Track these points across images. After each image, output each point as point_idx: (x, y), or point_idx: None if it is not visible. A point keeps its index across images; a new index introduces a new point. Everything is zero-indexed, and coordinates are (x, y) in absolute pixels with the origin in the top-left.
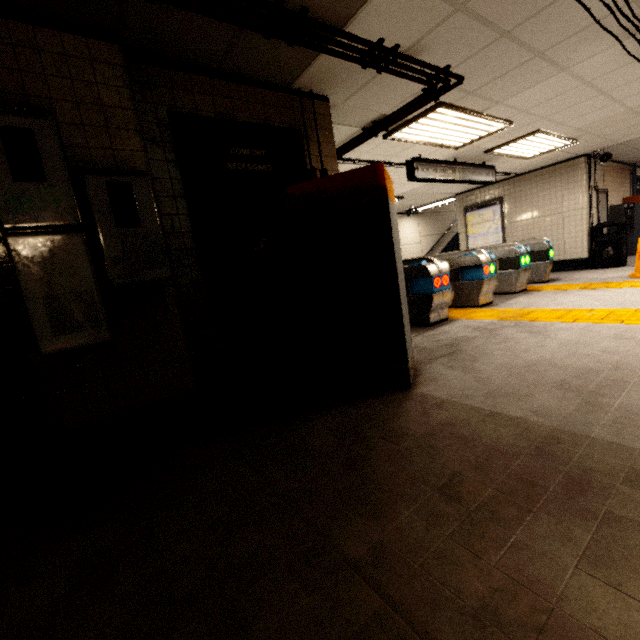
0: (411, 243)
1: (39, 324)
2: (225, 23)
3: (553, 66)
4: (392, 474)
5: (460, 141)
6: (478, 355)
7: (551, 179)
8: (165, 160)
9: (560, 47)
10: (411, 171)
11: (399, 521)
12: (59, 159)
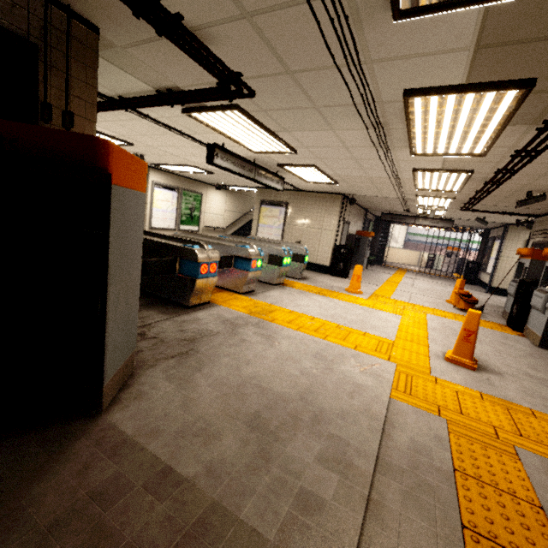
0: (216, 213)
1: None
2: None
3: (326, 122)
4: None
5: (257, 148)
6: (206, 361)
7: (320, 202)
8: None
9: (331, 110)
10: (211, 155)
11: None
12: None
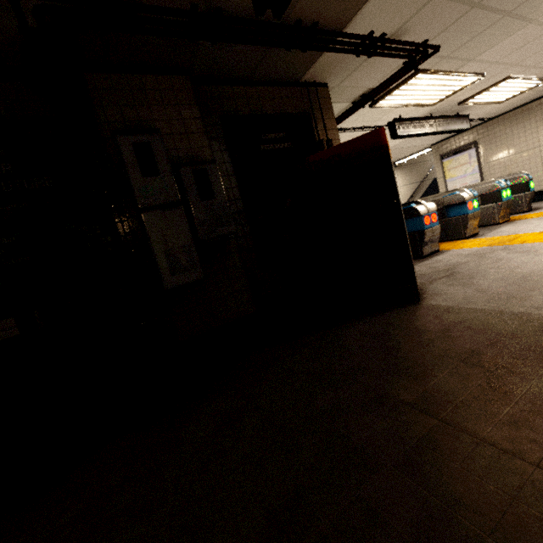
0: None
1: (163, 269)
2: (258, 46)
3: (521, 20)
4: (421, 355)
5: (436, 98)
6: (474, 274)
7: (525, 117)
8: (220, 150)
9: (527, 4)
10: (393, 130)
11: (436, 380)
12: (165, 159)
